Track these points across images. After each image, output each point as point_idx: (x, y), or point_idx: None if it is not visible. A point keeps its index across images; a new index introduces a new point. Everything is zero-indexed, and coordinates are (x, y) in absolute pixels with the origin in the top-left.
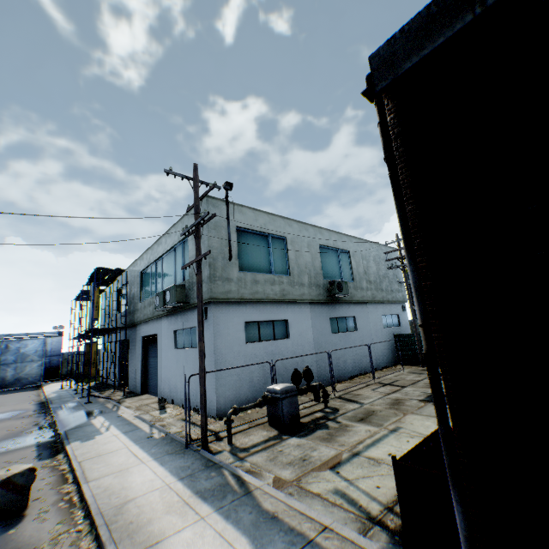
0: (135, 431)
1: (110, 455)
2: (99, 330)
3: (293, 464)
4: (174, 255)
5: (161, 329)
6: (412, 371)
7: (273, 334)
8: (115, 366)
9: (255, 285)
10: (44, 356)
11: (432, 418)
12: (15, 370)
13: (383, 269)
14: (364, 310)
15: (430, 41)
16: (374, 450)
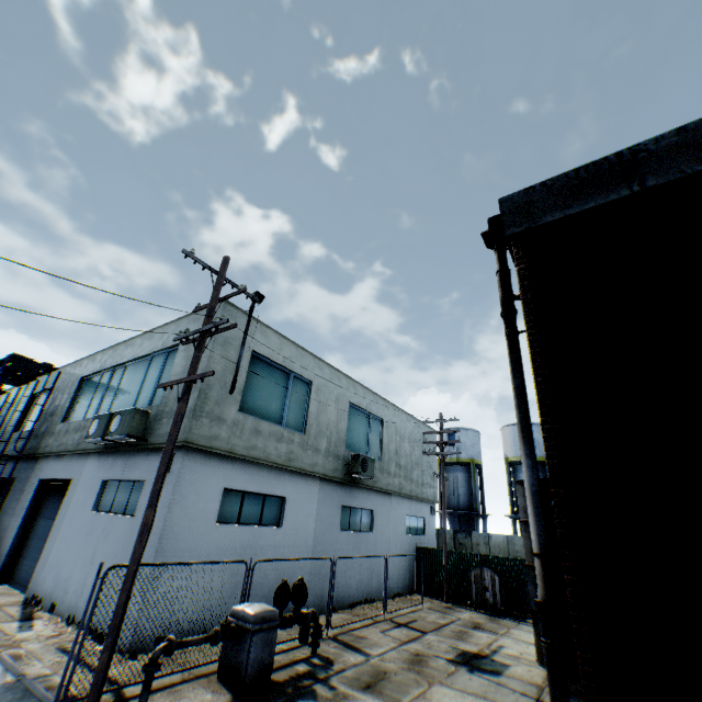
0: None
1: None
2: None
3: None
4: (148, 365)
5: (82, 473)
6: (434, 605)
7: (260, 515)
8: None
9: (255, 436)
10: None
11: (470, 695)
12: None
13: (417, 453)
14: (386, 503)
15: (577, 202)
16: None
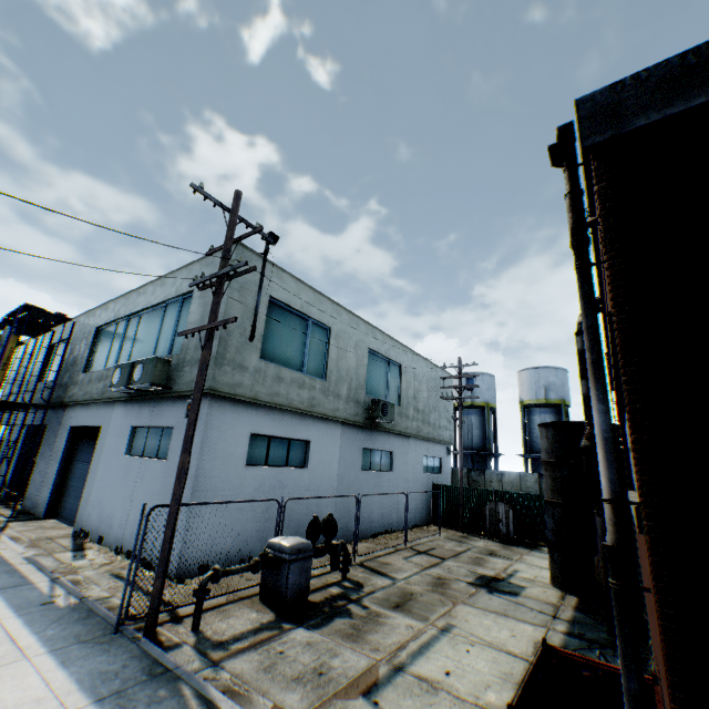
0: (23, 587)
1: None
2: None
3: (304, 681)
4: (163, 314)
5: (111, 421)
6: (450, 535)
7: (286, 457)
8: (9, 465)
9: (277, 383)
10: None
11: (492, 613)
12: None
13: (434, 397)
14: (405, 445)
15: (682, 98)
16: (424, 663)
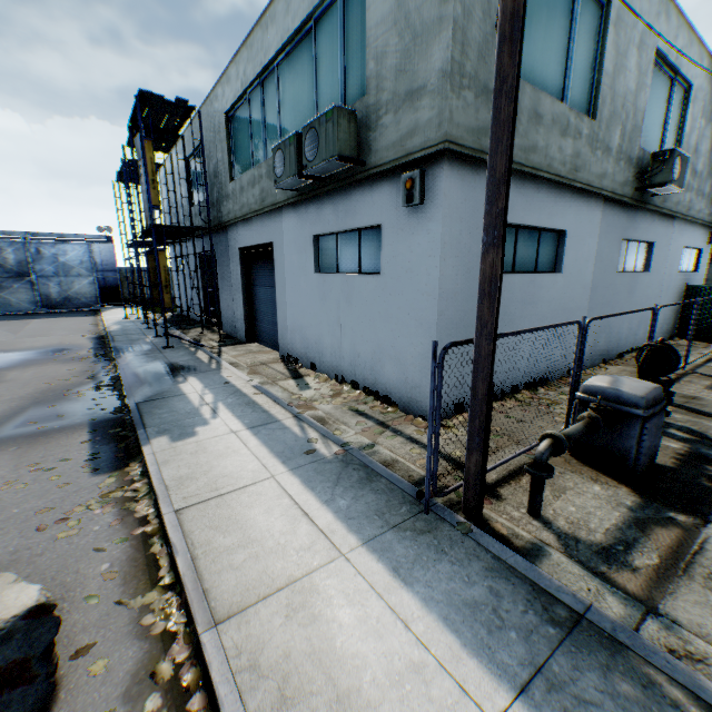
0: (271, 427)
1: (243, 503)
2: (165, 232)
3: None
4: (313, 42)
5: (281, 234)
6: None
7: (534, 259)
8: (198, 295)
9: (533, 126)
10: (93, 270)
11: None
12: (58, 285)
13: None
14: (666, 232)
15: None
16: None
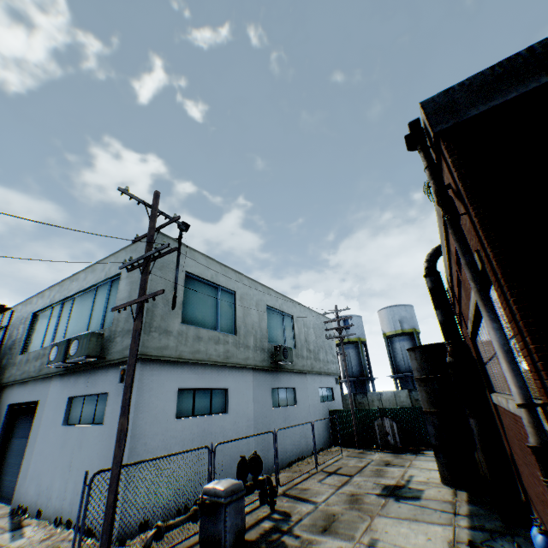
0: None
1: None
2: None
3: None
4: (95, 295)
5: (48, 394)
6: (350, 453)
7: (209, 406)
8: None
9: (197, 342)
10: None
11: (405, 520)
12: None
13: (320, 339)
14: (303, 380)
15: (499, 94)
16: None
